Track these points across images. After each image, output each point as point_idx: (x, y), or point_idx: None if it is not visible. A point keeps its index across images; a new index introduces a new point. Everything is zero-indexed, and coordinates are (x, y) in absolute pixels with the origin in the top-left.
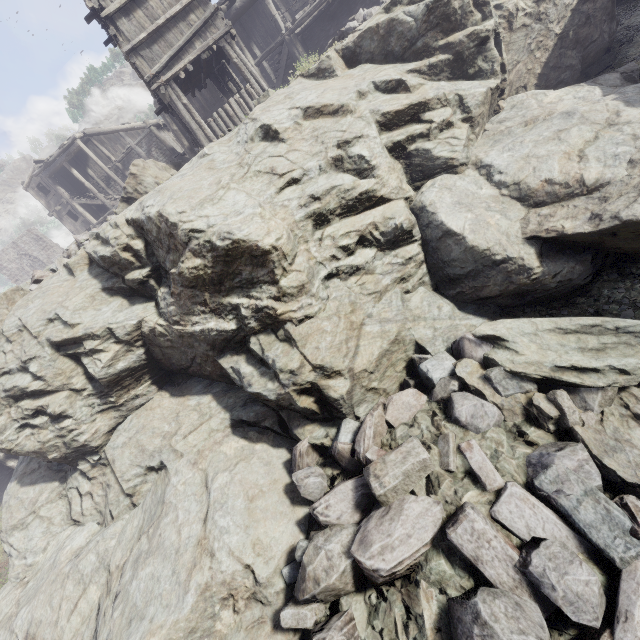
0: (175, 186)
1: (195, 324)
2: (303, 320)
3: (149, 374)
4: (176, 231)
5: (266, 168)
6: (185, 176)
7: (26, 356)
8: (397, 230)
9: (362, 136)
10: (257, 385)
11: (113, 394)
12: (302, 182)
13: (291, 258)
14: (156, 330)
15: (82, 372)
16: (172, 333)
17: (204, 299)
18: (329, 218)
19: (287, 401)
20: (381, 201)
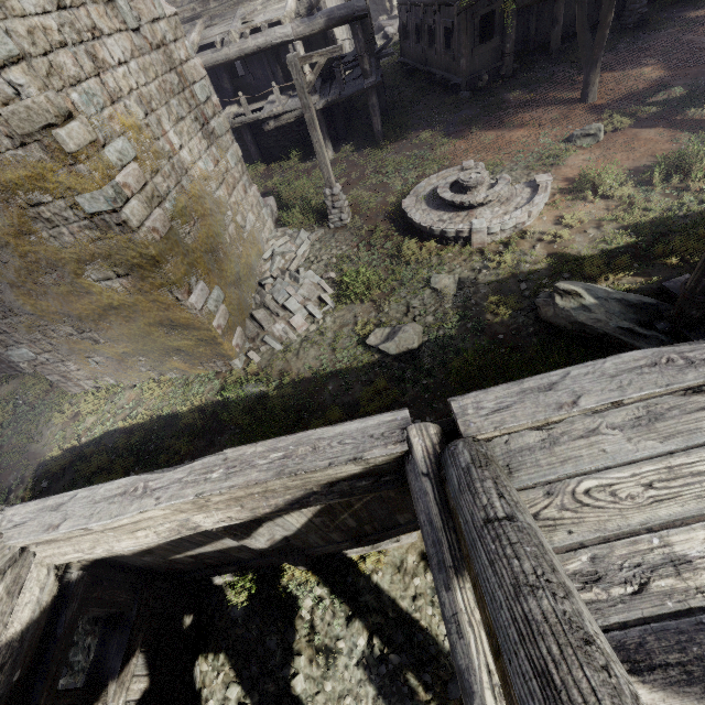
0: None
1: None
2: None
3: None
4: None
5: None
6: None
7: None
8: None
9: None
10: None
11: None
12: None
13: None
14: None
15: None
16: None
17: None
18: None
19: (384, 3)
20: None
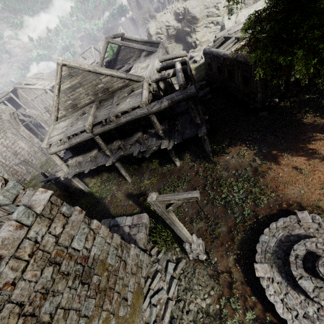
0: (191, 3)
1: (185, 28)
2: (198, 32)
3: (175, 38)
4: (189, 12)
5: (205, 4)
6: (193, 1)
7: (161, 26)
8: (217, 22)
9: (220, 2)
10: (189, 40)
11: (169, 39)
12: (208, 8)
13: (200, 21)
14: (179, 28)
15: (167, 33)
16: (181, 29)
17: (188, 24)
18: (209, 16)
19: (191, 43)
20: (218, 16)
